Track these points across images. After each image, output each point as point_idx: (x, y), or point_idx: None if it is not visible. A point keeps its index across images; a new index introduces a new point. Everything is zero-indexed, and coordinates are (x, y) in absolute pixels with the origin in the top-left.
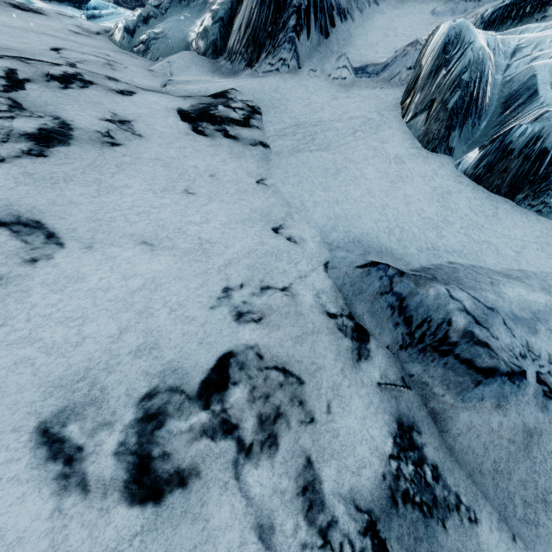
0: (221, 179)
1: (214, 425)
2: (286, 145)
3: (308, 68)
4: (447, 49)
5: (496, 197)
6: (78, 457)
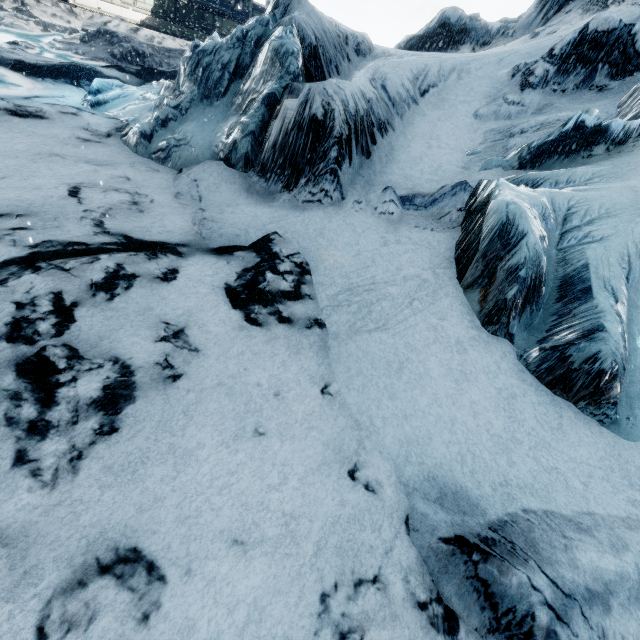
0: (286, 399)
1: None
2: (343, 322)
3: (352, 199)
4: (501, 235)
5: (559, 401)
6: None
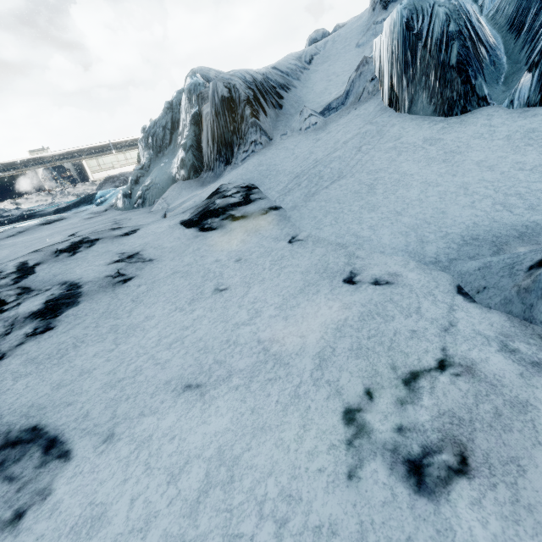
0: (249, 259)
1: None
2: (297, 196)
3: (278, 136)
4: (410, 26)
5: None
6: None
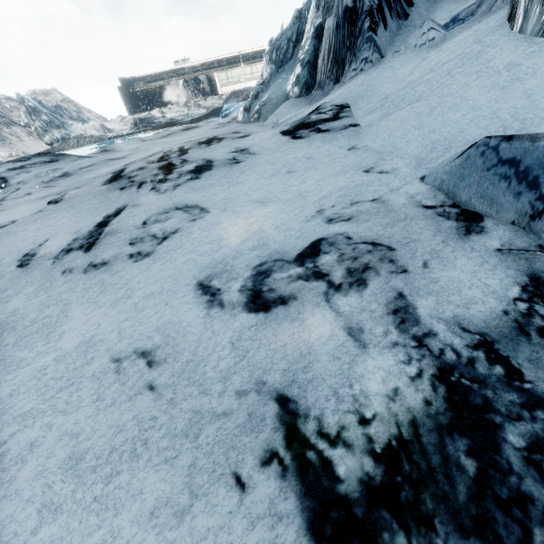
0: (316, 158)
1: (307, 274)
2: (375, 116)
3: (391, 53)
4: None
5: None
6: (218, 293)
